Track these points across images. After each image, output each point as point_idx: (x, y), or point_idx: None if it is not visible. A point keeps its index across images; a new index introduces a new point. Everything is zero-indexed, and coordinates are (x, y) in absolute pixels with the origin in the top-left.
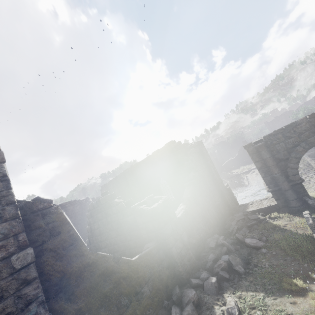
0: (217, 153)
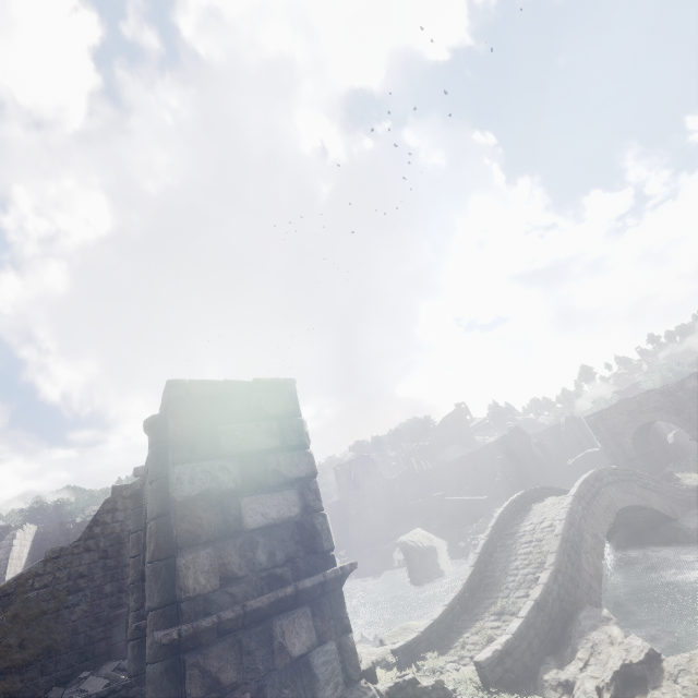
0: (564, 427)
